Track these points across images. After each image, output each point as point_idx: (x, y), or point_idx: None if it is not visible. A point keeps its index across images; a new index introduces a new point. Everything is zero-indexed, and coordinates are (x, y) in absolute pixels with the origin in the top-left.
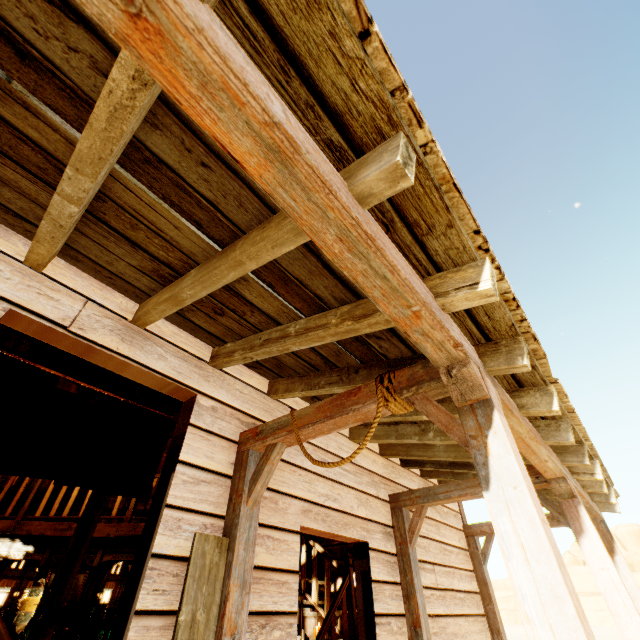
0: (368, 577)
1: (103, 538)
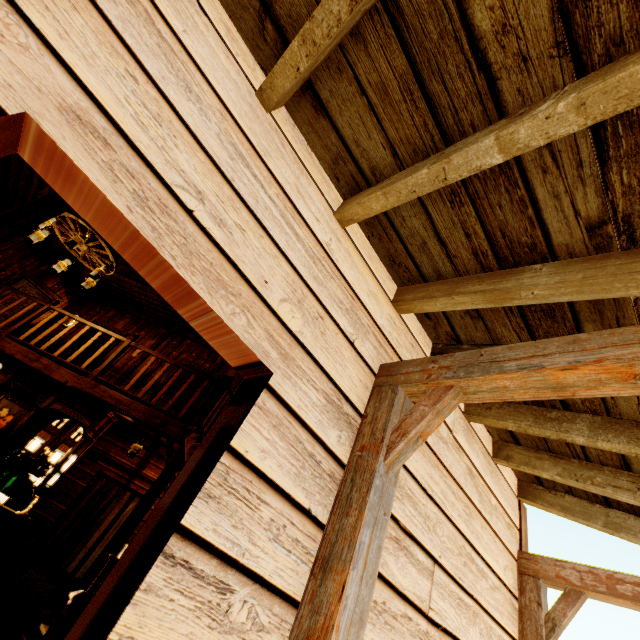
0: (225, 439)
1: (63, 386)
